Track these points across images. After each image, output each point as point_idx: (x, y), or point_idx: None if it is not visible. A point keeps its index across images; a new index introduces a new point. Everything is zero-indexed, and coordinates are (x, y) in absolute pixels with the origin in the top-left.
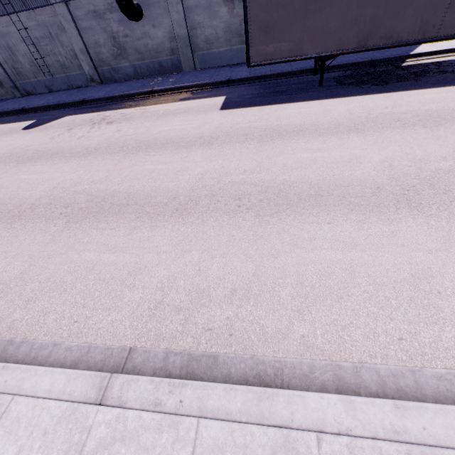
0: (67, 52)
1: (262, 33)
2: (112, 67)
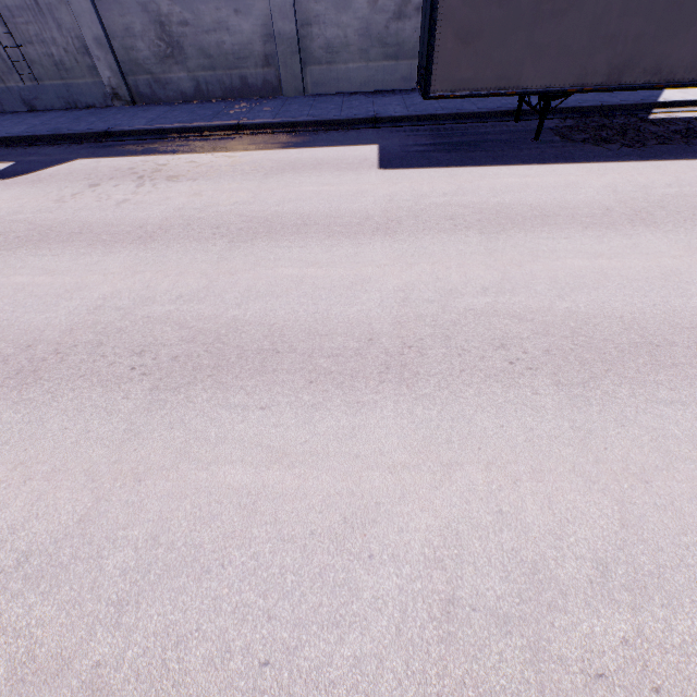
0: (68, 40)
1: (458, 43)
2: (155, 76)
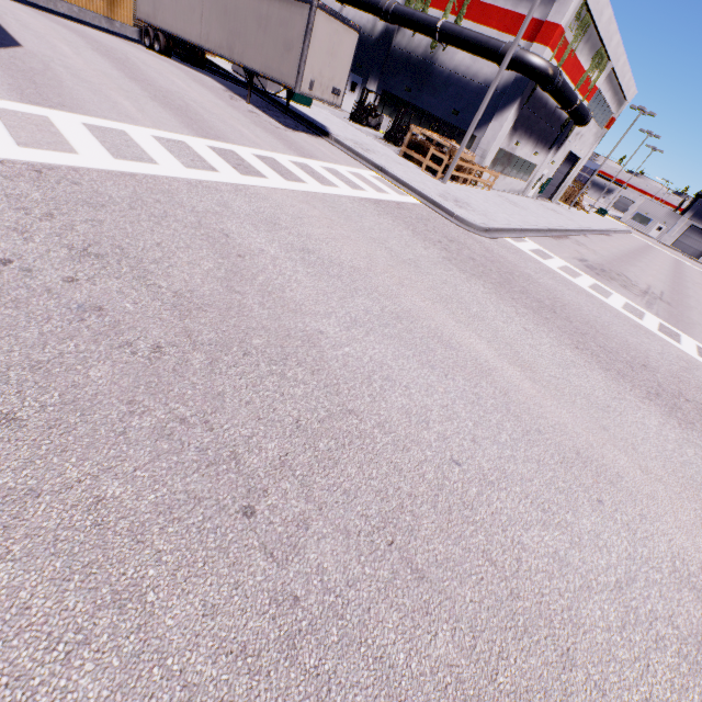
0: None
1: None
2: None
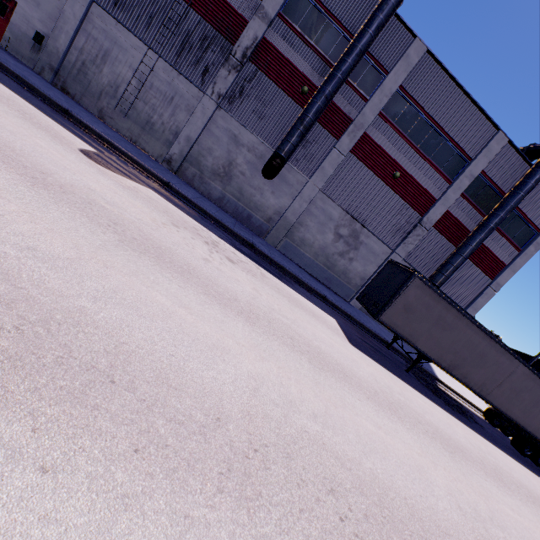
0: (170, 122)
1: (403, 308)
2: (203, 175)
